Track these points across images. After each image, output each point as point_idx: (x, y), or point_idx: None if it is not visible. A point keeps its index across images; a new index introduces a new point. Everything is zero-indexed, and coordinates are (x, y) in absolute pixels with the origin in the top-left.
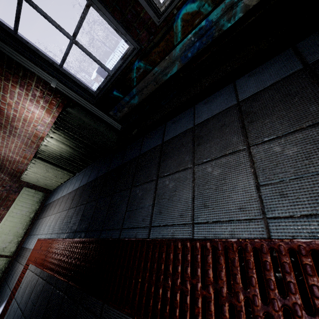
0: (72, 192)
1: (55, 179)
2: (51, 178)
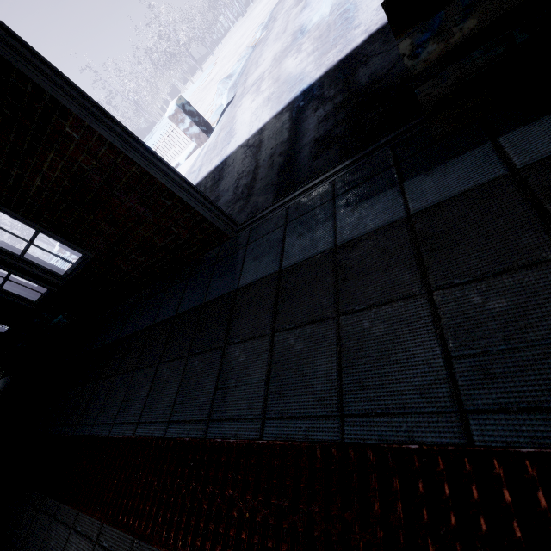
0: None
1: None
2: None
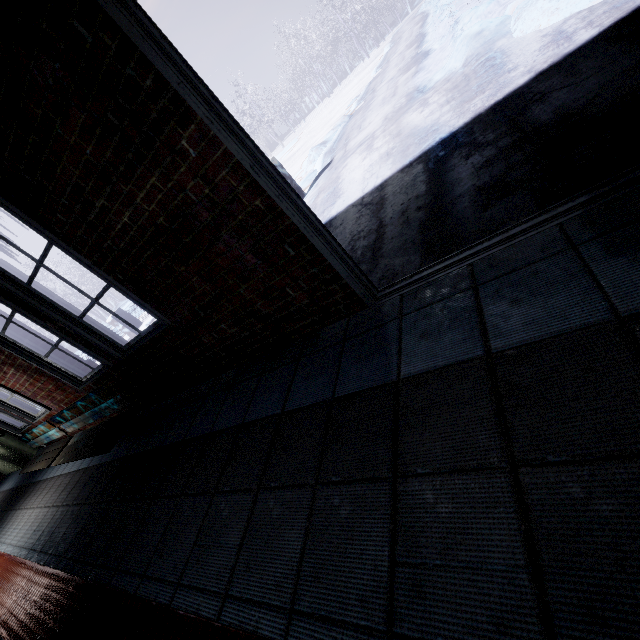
0: (7, 491)
1: (5, 467)
2: (1, 465)
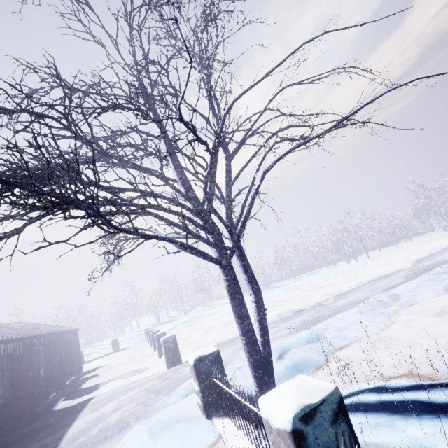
0: None
1: None
2: None
